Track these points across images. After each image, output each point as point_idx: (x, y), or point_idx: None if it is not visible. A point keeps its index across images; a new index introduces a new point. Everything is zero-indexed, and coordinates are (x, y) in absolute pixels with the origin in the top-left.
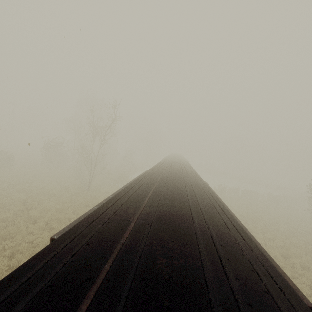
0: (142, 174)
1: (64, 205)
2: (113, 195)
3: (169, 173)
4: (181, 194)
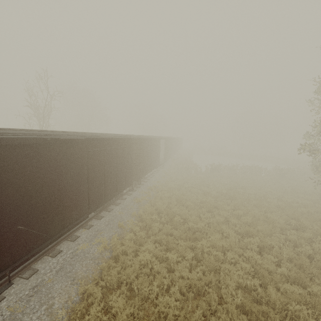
0: None
1: None
2: None
3: None
4: None
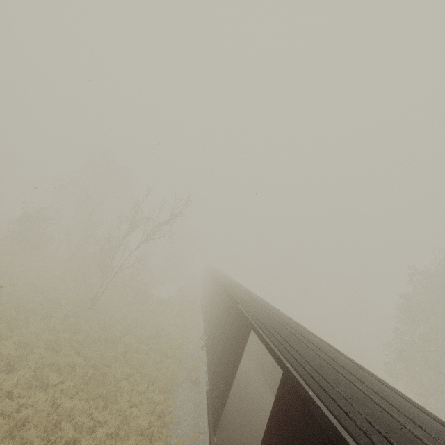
0: (249, 315)
1: (57, 337)
2: (288, 363)
3: (279, 316)
4: (356, 367)
